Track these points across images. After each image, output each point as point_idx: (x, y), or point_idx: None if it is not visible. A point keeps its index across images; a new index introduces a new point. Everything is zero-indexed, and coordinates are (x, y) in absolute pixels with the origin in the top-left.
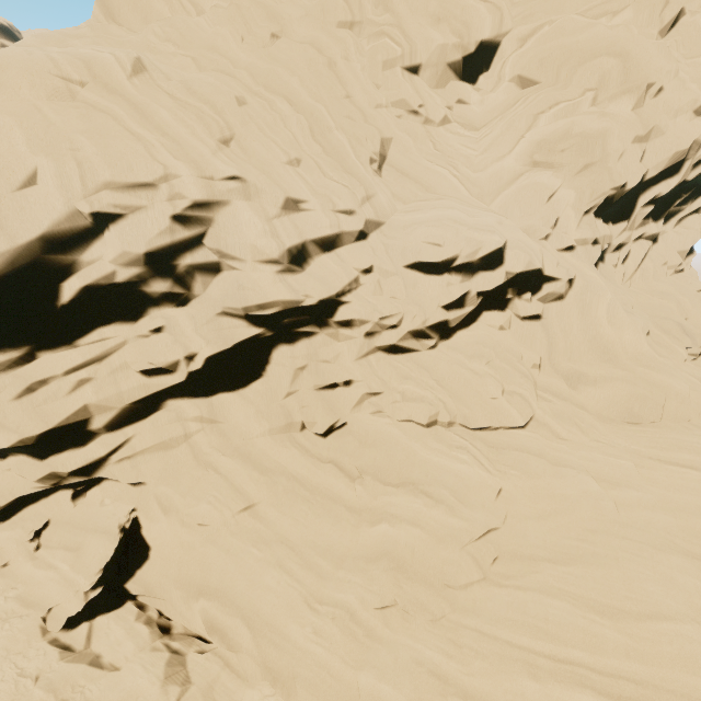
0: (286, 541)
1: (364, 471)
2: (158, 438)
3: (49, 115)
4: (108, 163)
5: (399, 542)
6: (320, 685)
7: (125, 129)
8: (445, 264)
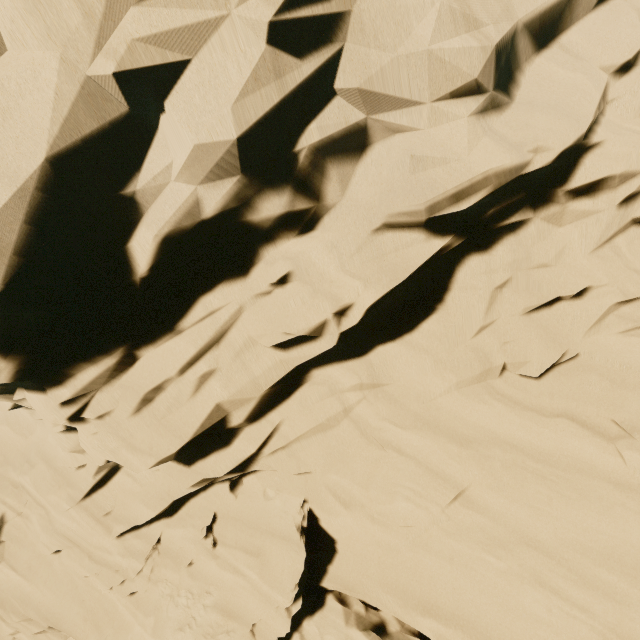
0: (533, 543)
1: (637, 429)
2: (313, 422)
3: None
4: None
5: None
6: None
7: None
8: None
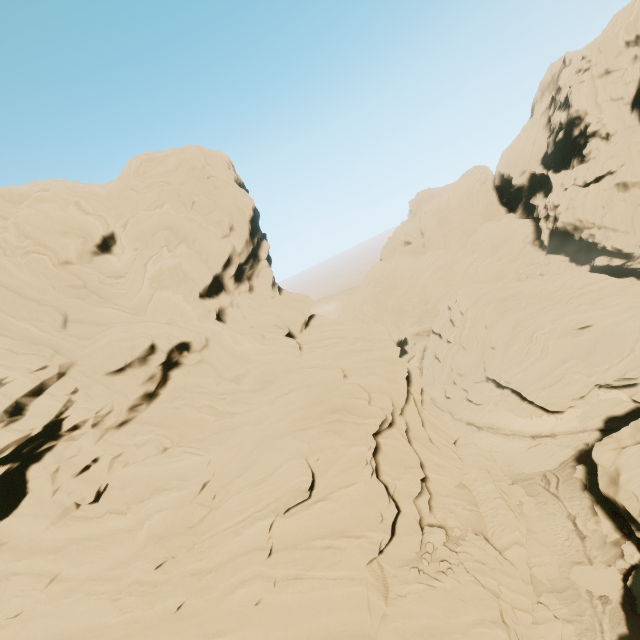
0: (88, 579)
1: (128, 503)
2: None
3: None
4: None
5: (156, 525)
6: (132, 632)
7: None
8: (123, 364)
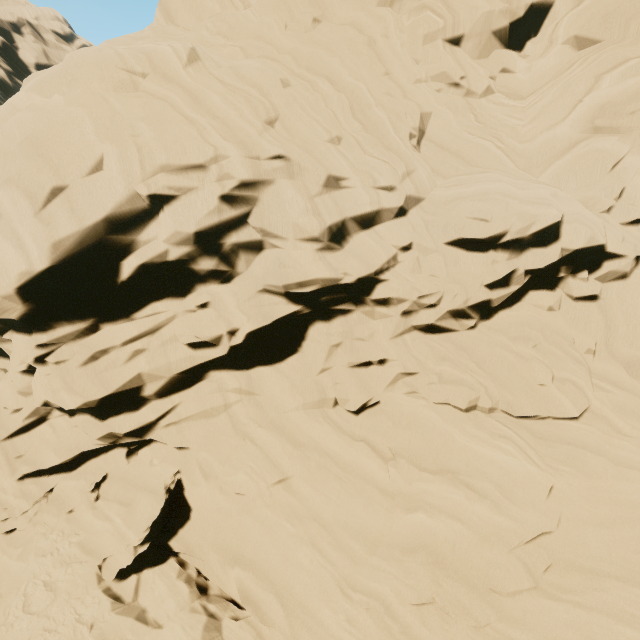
0: (318, 519)
1: (397, 453)
2: (201, 407)
3: (115, 105)
4: (165, 147)
5: (437, 535)
6: None
7: (180, 114)
8: (491, 240)
